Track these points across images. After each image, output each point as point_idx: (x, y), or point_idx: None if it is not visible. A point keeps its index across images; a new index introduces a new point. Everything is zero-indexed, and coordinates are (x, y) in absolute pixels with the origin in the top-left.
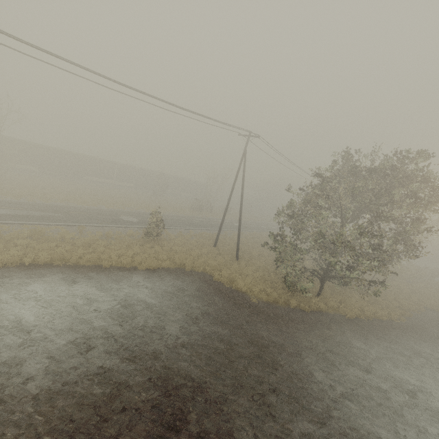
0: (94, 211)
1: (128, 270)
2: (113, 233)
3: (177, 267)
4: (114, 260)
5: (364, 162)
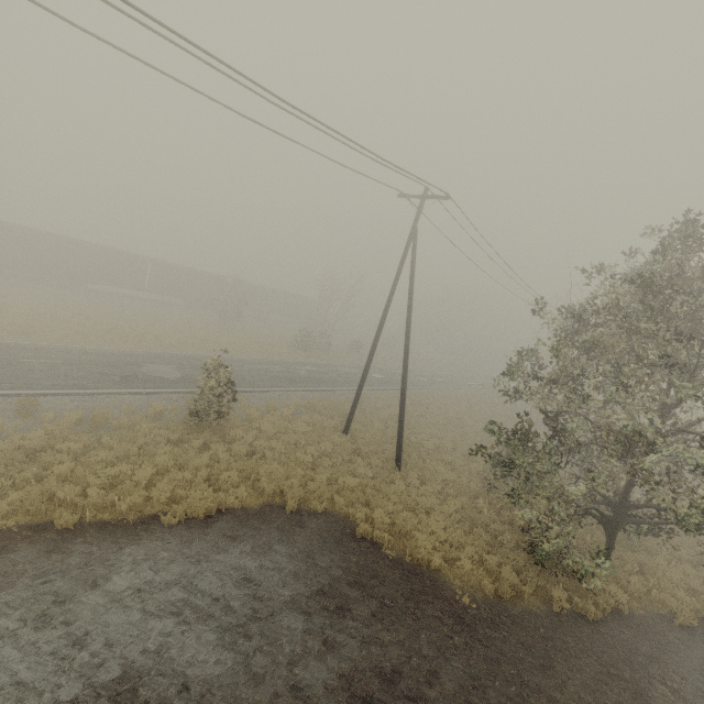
0: (82, 356)
1: (130, 531)
2: (115, 411)
3: (264, 501)
4: (95, 501)
5: None
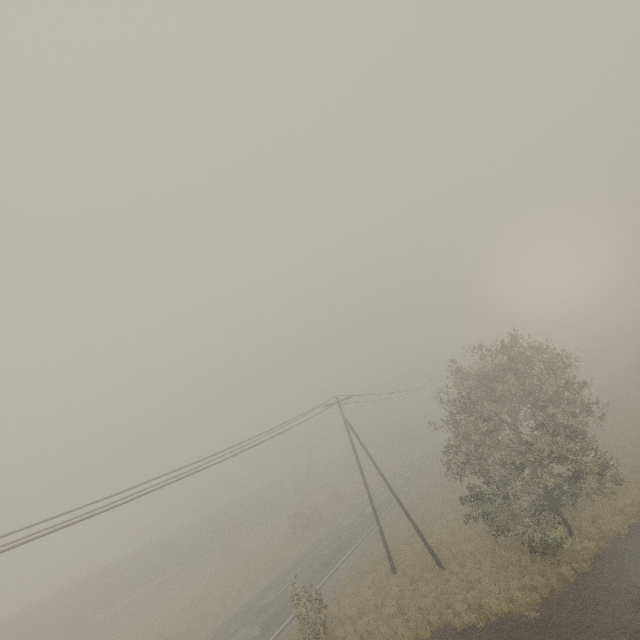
0: None
1: None
2: None
3: None
4: None
5: (475, 362)
